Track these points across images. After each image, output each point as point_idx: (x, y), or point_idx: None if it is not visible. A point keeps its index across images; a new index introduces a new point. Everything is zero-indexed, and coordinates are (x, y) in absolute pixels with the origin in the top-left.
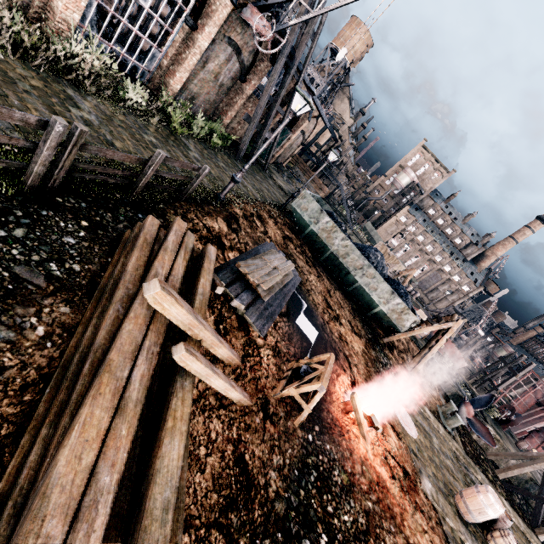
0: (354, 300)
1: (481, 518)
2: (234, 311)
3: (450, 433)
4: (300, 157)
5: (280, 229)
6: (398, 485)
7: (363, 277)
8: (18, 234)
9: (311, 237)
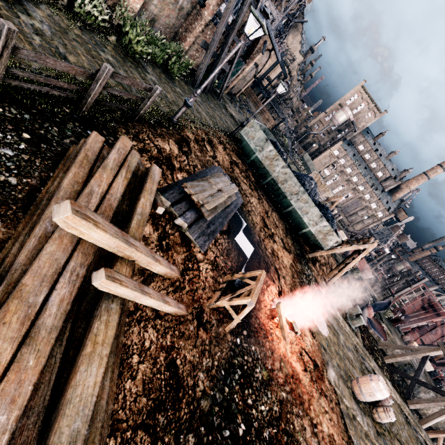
0: (288, 221)
1: (370, 399)
2: (177, 228)
3: (353, 331)
4: (252, 90)
5: (229, 155)
6: (308, 376)
7: (297, 202)
8: None
9: (255, 163)
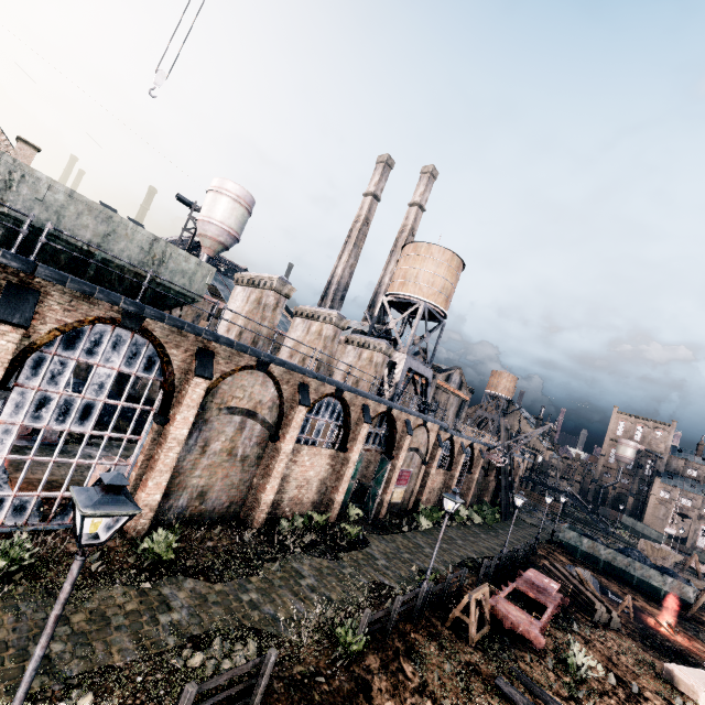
0: (644, 592)
1: None
2: None
3: None
4: None
5: (564, 556)
6: (703, 654)
7: (635, 570)
8: None
9: (584, 555)
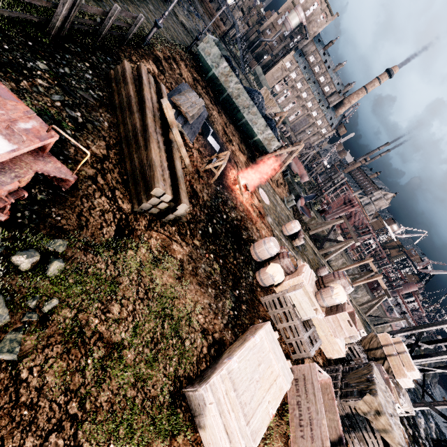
0: (242, 132)
1: (291, 232)
2: None
3: (288, 209)
4: None
5: (190, 72)
6: (256, 214)
7: (248, 114)
8: (67, 71)
9: (213, 80)
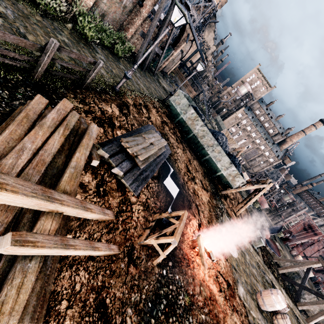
0: (206, 166)
1: (271, 309)
2: (114, 176)
3: (255, 250)
4: (179, 70)
5: (160, 116)
6: (223, 296)
7: (212, 152)
8: None
9: (181, 123)
